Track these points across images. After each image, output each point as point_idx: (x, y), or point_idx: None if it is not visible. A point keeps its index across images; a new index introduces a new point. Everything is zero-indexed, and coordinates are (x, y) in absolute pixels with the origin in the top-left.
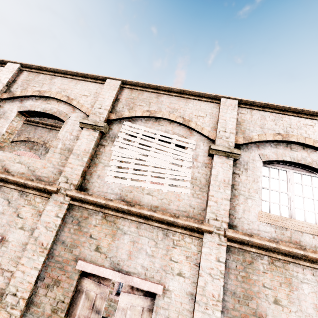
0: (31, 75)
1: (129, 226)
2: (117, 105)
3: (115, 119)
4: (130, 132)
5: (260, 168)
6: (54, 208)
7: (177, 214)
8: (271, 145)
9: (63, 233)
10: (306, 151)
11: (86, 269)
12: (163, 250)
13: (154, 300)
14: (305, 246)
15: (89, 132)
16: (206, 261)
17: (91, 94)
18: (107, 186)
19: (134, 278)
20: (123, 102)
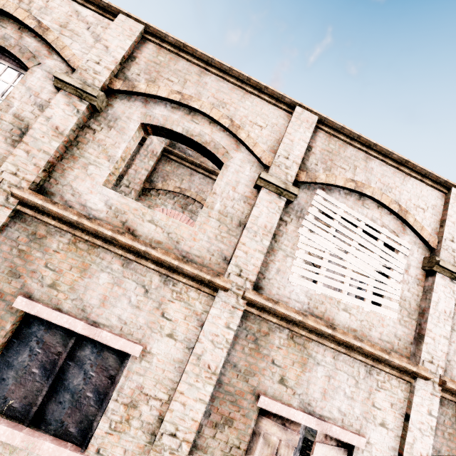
0: (162, 54)
1: (324, 354)
2: (307, 158)
3: (305, 181)
4: (326, 209)
5: None
6: (223, 314)
7: (379, 345)
8: None
9: (234, 352)
10: None
11: (272, 409)
12: (364, 392)
13: (346, 451)
14: None
15: (271, 197)
16: (417, 413)
17: (267, 126)
18: (290, 289)
19: (333, 425)
20: (317, 155)
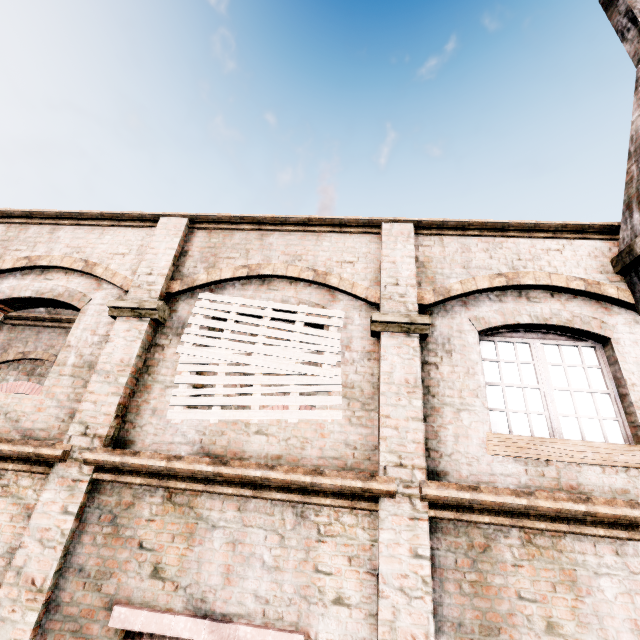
0: (11, 230)
1: (222, 508)
2: (183, 264)
3: (181, 290)
4: (214, 312)
5: (475, 346)
6: (59, 496)
7: (321, 467)
8: (489, 298)
9: (81, 548)
10: (557, 300)
11: (132, 625)
12: (298, 552)
13: None
14: (591, 493)
15: (130, 323)
16: (391, 560)
17: (131, 250)
18: (173, 429)
19: (240, 626)
20: (195, 256)
